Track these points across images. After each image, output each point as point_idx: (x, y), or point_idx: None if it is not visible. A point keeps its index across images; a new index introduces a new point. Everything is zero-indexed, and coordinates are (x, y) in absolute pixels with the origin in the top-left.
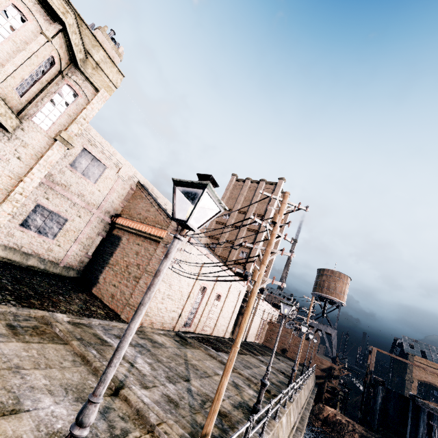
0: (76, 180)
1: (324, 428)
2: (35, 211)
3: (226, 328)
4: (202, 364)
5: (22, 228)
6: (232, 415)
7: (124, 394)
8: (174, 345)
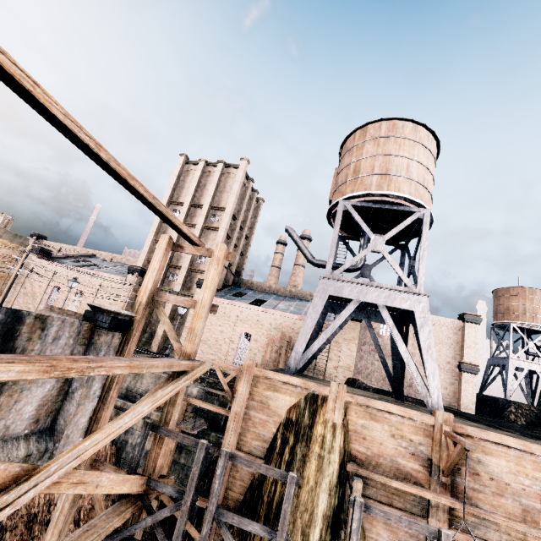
0: None
1: None
2: None
3: None
4: None
5: None
6: None
7: None
8: None
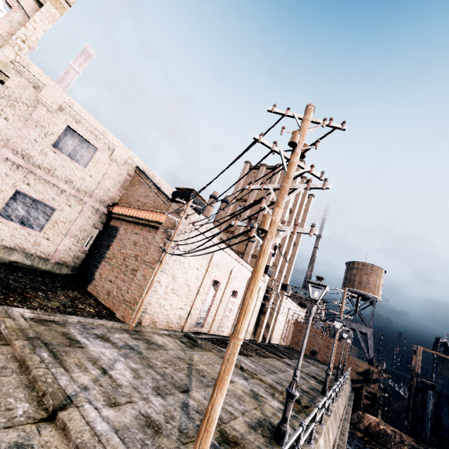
0: (62, 163)
1: (366, 439)
2: (15, 199)
3: (246, 328)
4: (211, 369)
5: (1, 218)
6: (246, 442)
7: (62, 419)
8: (179, 347)
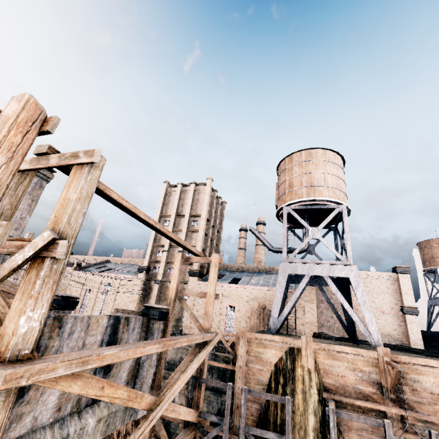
0: None
1: None
2: None
3: None
4: None
5: None
6: None
7: None
8: None
